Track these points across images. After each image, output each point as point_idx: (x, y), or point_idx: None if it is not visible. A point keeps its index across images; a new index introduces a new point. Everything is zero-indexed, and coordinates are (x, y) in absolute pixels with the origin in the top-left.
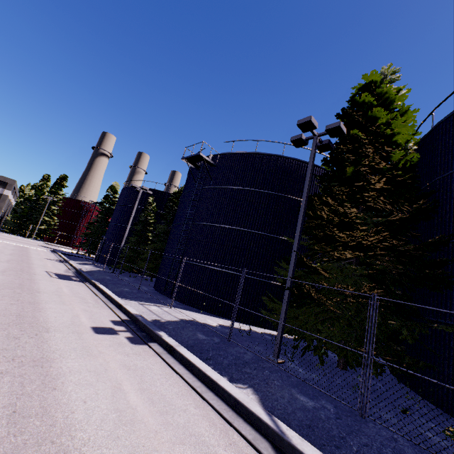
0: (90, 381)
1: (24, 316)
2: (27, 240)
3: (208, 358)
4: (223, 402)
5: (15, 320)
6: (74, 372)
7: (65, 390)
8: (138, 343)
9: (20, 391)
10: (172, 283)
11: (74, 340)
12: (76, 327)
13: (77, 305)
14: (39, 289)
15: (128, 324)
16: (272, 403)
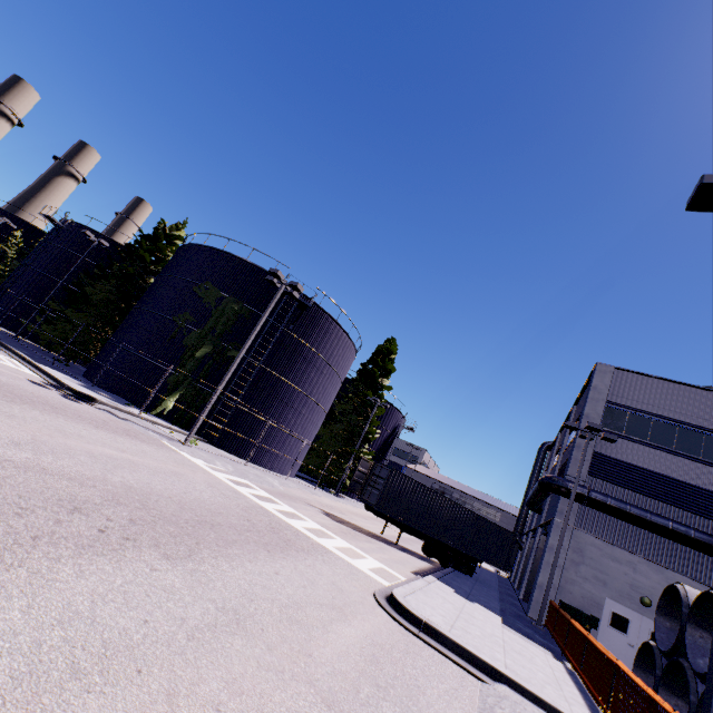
0: None
1: None
2: None
3: None
4: None
5: None
6: None
7: None
8: None
9: None
10: None
11: None
12: None
13: None
14: None
15: None
16: None
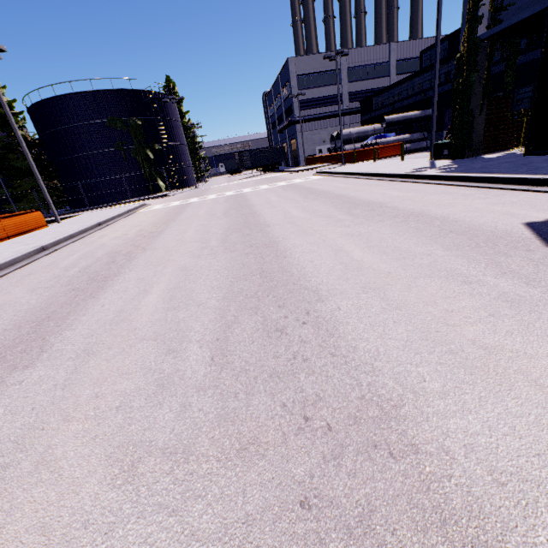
0: None
1: None
2: None
3: None
4: None
5: None
6: None
7: None
8: None
9: None
10: None
11: None
12: None
13: None
14: None
15: None
16: None
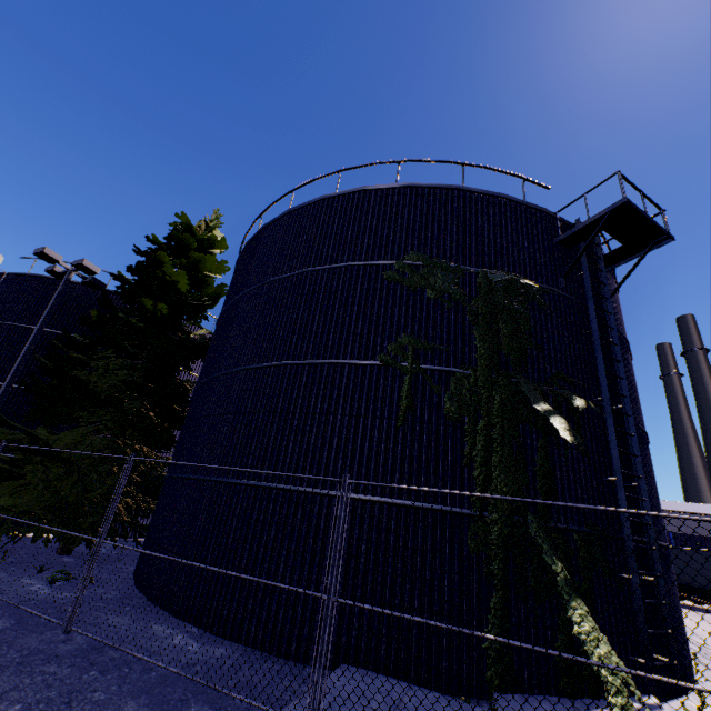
0: None
1: None
2: None
3: None
4: None
5: None
6: None
7: None
8: None
9: None
10: None
11: None
12: None
13: None
14: None
15: None
16: None
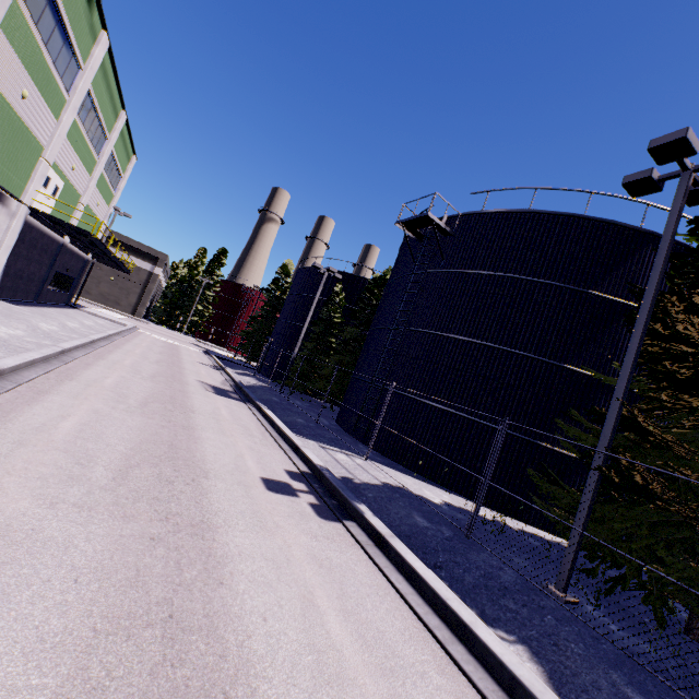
0: (268, 579)
1: (177, 447)
2: (177, 334)
3: (438, 565)
4: (487, 673)
5: (167, 453)
6: (244, 555)
7: (235, 589)
8: (328, 518)
9: (176, 578)
10: (367, 420)
11: (241, 497)
12: (241, 475)
13: (240, 438)
14: (193, 406)
15: (310, 481)
16: (578, 696)
